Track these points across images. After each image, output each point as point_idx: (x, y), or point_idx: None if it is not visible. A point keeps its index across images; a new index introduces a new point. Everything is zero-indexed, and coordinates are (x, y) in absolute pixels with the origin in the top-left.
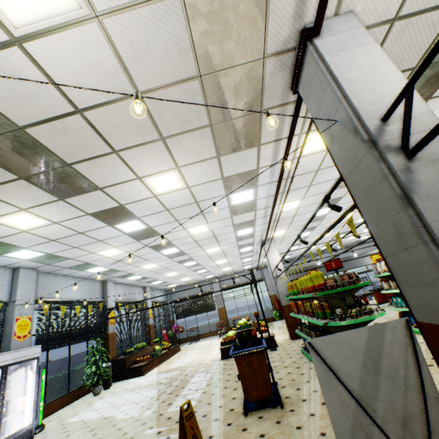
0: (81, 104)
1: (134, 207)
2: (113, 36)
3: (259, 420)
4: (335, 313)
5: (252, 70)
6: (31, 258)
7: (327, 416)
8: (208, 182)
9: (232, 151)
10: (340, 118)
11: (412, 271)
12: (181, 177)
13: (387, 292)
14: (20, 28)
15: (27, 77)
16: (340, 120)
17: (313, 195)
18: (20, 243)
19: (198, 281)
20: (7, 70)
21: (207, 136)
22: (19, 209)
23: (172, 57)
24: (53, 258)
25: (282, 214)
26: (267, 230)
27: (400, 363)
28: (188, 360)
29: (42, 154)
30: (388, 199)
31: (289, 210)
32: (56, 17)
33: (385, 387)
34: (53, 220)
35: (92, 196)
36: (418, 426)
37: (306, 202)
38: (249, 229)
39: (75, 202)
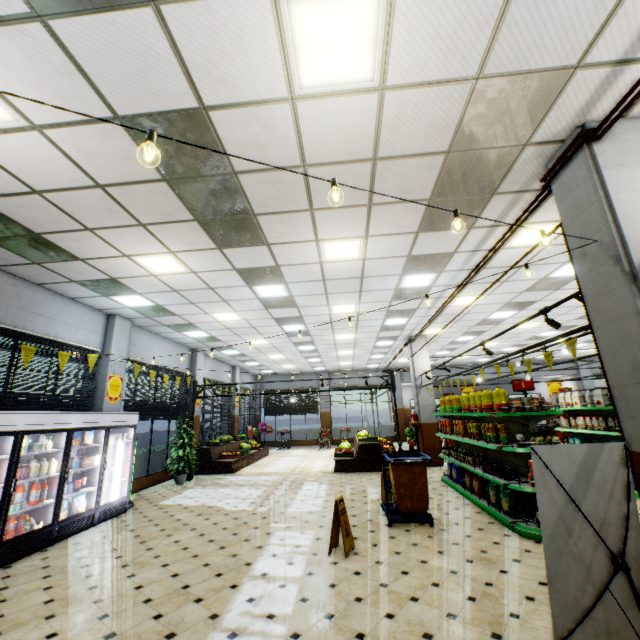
0: (311, 160)
1: (289, 270)
2: (386, 107)
3: (407, 532)
4: (515, 438)
5: (506, 154)
6: (136, 306)
7: (486, 539)
8: (389, 257)
9: (437, 229)
10: (602, 239)
11: (638, 405)
12: (363, 247)
13: (565, 430)
14: (304, 89)
15: (278, 129)
16: (601, 241)
17: (502, 292)
18: (138, 287)
19: (301, 372)
20: (264, 121)
21: (419, 210)
22: (168, 251)
23: (431, 131)
24: (159, 311)
25: (452, 308)
26: (426, 324)
27: (609, 478)
28: (286, 467)
29: (235, 200)
30: (634, 334)
31: (464, 306)
32: (344, 85)
33: (591, 495)
34: (193, 269)
35: (253, 251)
36: (612, 529)
37: (490, 299)
38: (402, 319)
39: (231, 253)
